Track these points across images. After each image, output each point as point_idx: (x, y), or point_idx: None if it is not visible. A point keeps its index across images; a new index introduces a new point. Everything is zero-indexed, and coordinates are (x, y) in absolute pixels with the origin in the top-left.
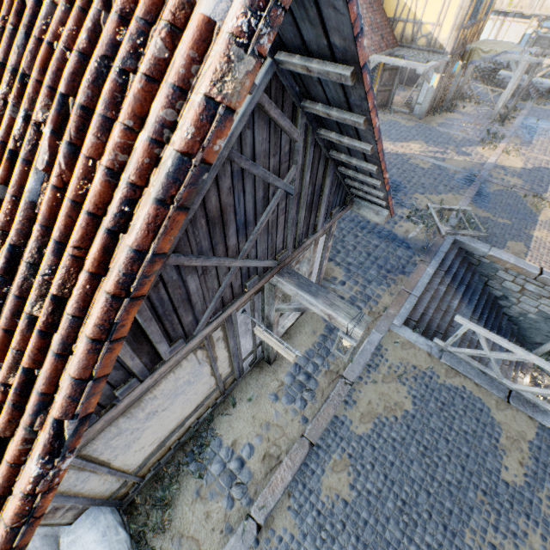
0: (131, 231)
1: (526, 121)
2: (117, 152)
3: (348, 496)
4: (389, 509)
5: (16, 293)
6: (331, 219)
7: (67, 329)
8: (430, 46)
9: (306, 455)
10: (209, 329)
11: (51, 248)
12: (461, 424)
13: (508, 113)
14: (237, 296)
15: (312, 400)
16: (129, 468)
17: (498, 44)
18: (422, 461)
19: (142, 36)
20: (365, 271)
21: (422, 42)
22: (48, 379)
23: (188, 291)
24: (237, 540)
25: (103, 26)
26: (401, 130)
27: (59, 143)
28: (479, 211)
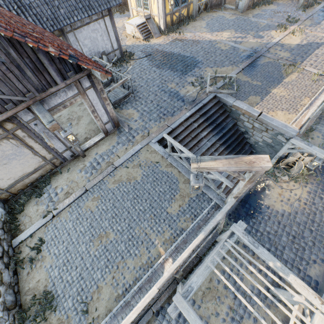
0: None
1: None
2: None
3: (93, 210)
4: (108, 216)
5: None
6: (70, 78)
7: None
8: None
9: (82, 194)
10: None
11: None
12: (160, 188)
13: (311, 0)
14: (5, 112)
15: (95, 173)
16: None
17: None
18: (133, 200)
19: None
20: (151, 115)
21: None
22: None
23: None
24: (44, 219)
25: None
26: (223, 22)
27: None
28: (243, 77)
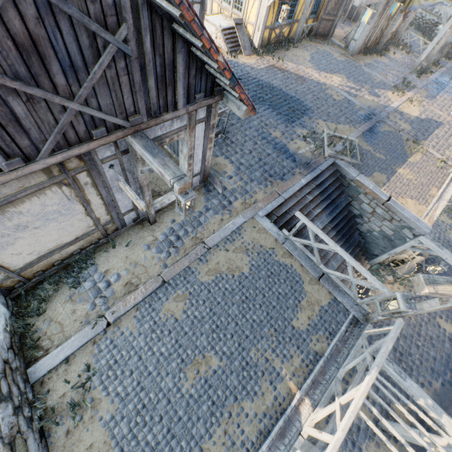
0: None
1: (441, 78)
2: None
3: (179, 317)
4: (206, 328)
5: None
6: (195, 103)
7: None
8: None
9: (157, 287)
10: (53, 160)
11: None
12: (278, 288)
13: (427, 67)
14: (86, 141)
15: (175, 254)
16: (9, 267)
17: None
18: (241, 305)
19: None
20: (252, 172)
21: None
22: None
23: (15, 113)
24: (90, 329)
25: None
26: (331, 62)
27: None
28: (364, 144)
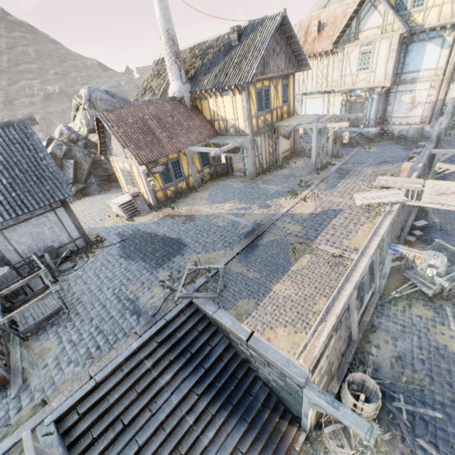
0: None
1: (344, 166)
2: None
3: None
4: None
5: None
6: None
7: None
8: (237, 132)
9: None
10: None
11: None
12: None
13: (322, 164)
14: None
15: None
16: None
17: (301, 118)
18: None
19: None
20: (76, 350)
21: (232, 130)
22: None
23: None
24: None
25: None
26: (228, 191)
27: None
28: (237, 266)
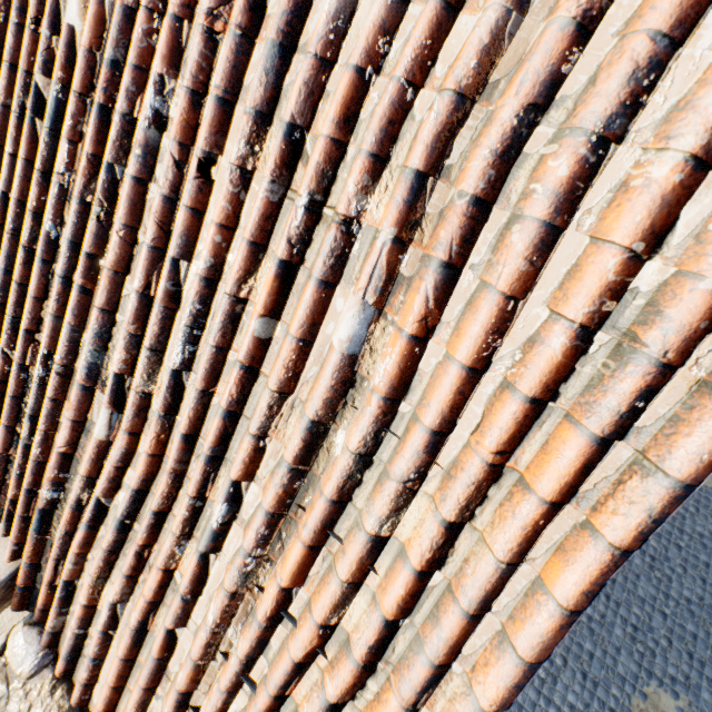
0: (633, 437)
1: None
2: (603, 298)
3: None
4: (618, 637)
5: (333, 497)
6: None
7: (494, 582)
8: None
9: None
10: None
11: (424, 442)
12: (693, 524)
13: None
14: None
15: None
16: None
17: None
18: (650, 575)
19: (653, 70)
20: None
21: None
22: (451, 647)
23: None
24: None
25: (505, 40)
26: None
27: (401, 256)
28: None
